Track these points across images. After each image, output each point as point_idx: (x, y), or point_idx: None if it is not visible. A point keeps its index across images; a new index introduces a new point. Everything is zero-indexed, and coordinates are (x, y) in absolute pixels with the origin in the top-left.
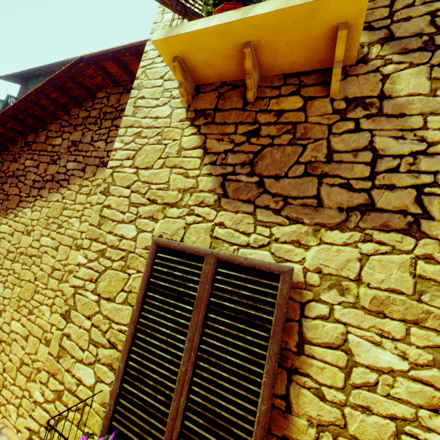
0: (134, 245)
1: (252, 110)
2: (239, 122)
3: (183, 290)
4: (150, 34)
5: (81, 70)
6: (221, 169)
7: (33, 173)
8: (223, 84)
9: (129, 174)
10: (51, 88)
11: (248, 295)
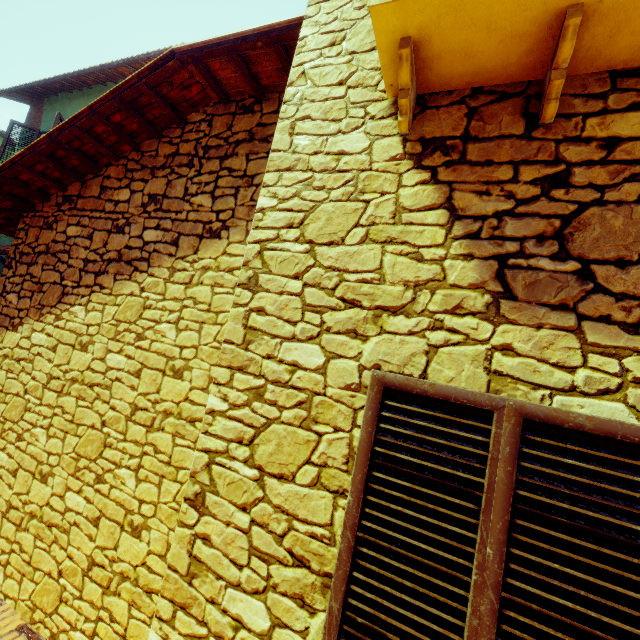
0: (322, 380)
1: (547, 138)
2: (521, 161)
3: (451, 472)
4: (308, 7)
5: (169, 73)
6: (492, 246)
7: (82, 248)
8: (475, 92)
9: (296, 254)
10: (117, 105)
11: (603, 488)
